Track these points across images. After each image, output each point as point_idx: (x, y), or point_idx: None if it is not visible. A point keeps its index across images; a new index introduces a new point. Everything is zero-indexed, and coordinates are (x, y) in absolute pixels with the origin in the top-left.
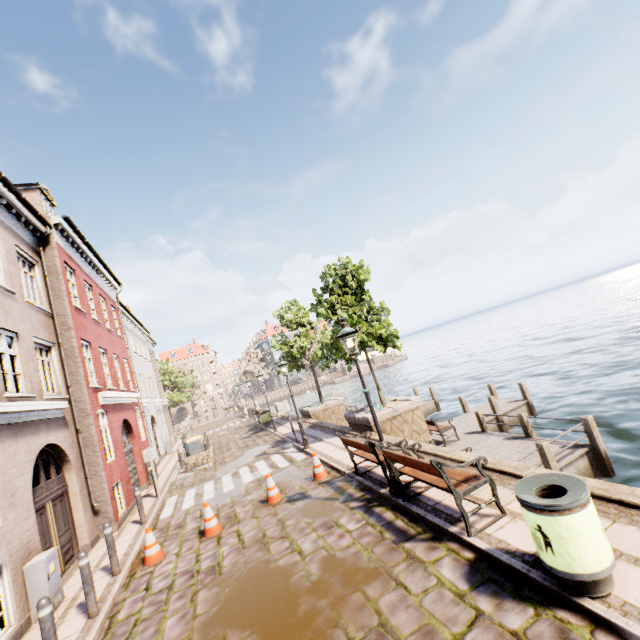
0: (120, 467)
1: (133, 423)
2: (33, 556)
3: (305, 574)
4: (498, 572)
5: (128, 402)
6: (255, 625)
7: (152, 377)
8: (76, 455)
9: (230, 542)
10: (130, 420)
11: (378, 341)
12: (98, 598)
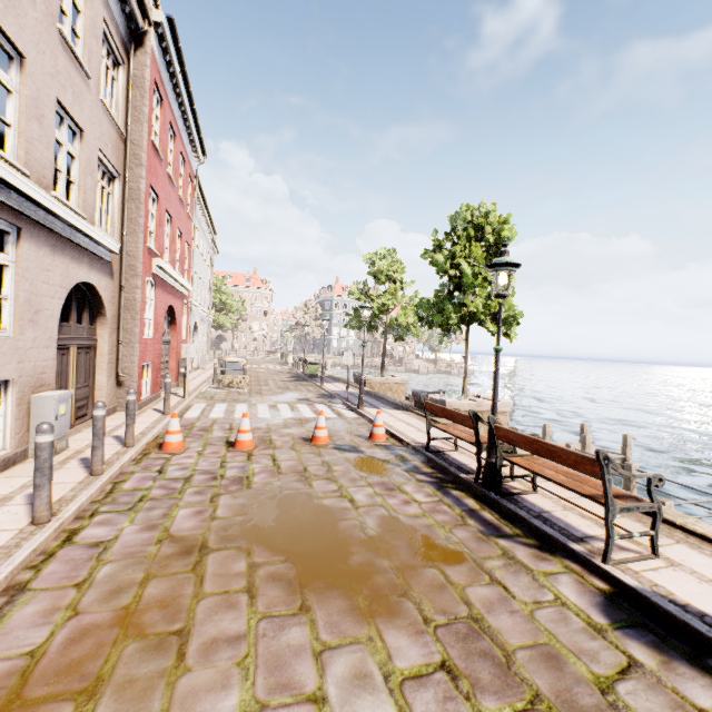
0: (155, 350)
1: (178, 315)
2: (45, 390)
3: (358, 524)
4: (655, 621)
5: (179, 290)
6: (290, 554)
7: (206, 284)
8: (114, 313)
9: (263, 462)
10: (176, 310)
11: (492, 319)
12: (104, 460)
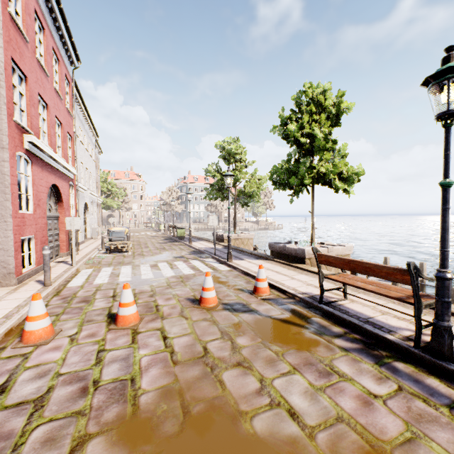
0: (37, 224)
1: (64, 194)
2: None
3: None
4: None
5: (62, 171)
6: None
7: (93, 174)
8: None
9: (151, 344)
10: (61, 189)
11: (338, 178)
12: None
